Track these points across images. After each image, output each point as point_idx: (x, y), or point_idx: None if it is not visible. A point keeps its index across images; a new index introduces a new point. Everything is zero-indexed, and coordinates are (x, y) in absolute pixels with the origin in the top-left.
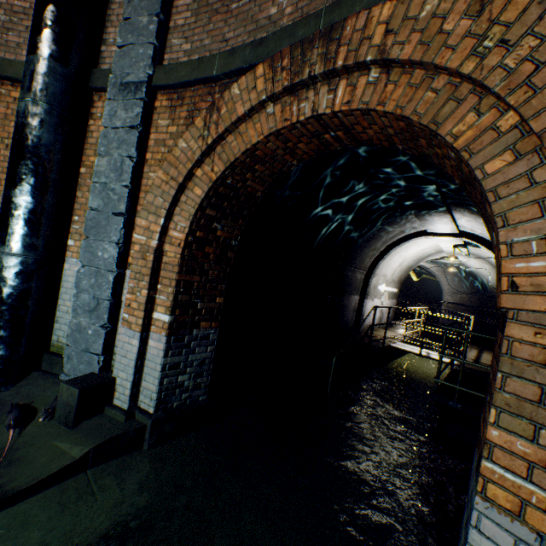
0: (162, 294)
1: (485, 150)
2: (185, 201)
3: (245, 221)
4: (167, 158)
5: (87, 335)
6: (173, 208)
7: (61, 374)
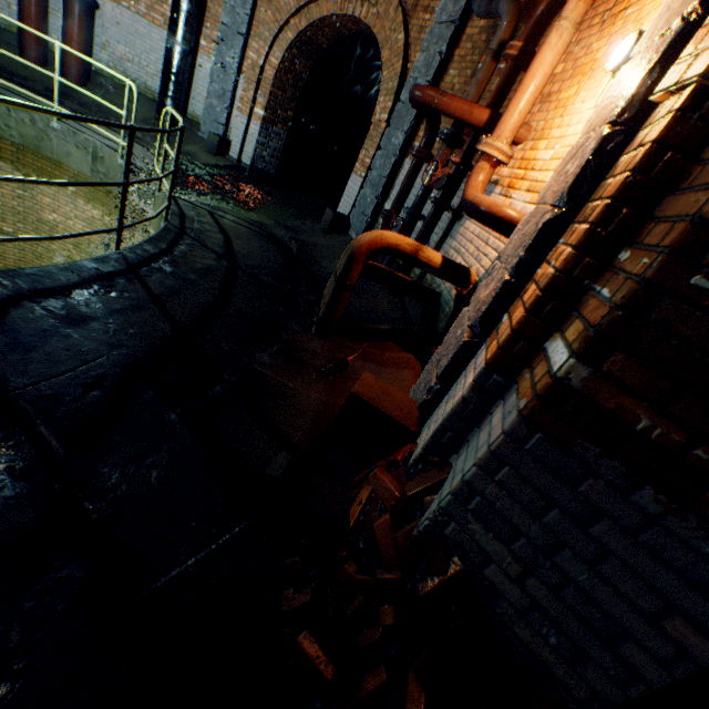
0: (261, 98)
1: (386, 68)
2: (282, 40)
3: (313, 63)
4: (275, 5)
5: (217, 112)
6: (274, 42)
7: (199, 133)
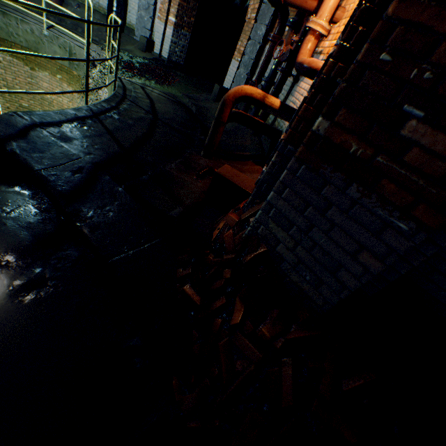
0: (173, 9)
1: None
2: None
3: None
4: None
5: (144, 21)
6: None
7: (134, 37)
